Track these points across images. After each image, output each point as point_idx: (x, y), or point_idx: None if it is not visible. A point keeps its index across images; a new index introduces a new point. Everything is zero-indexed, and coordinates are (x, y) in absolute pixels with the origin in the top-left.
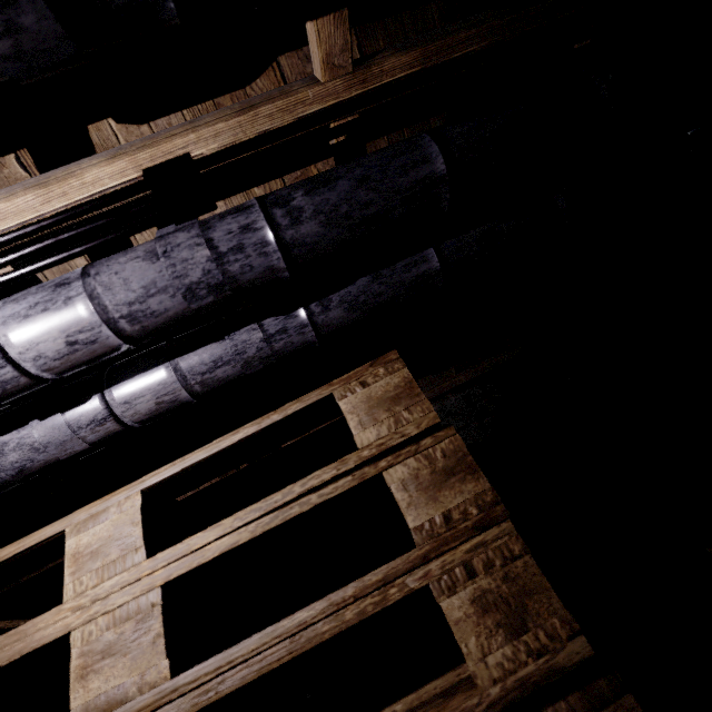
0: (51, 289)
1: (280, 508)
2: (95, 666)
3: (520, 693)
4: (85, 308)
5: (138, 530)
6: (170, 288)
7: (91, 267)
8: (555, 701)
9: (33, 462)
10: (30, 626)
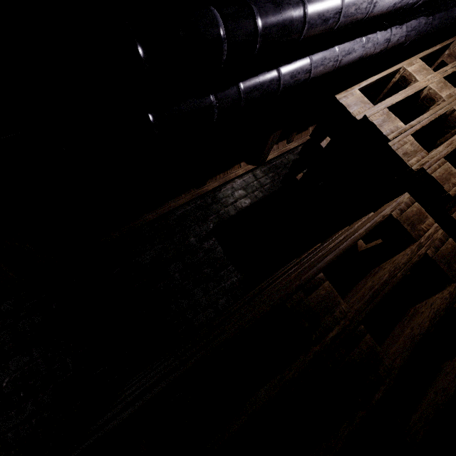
0: None
1: None
2: (441, 91)
3: None
4: None
5: (427, 66)
6: None
7: None
8: None
9: (369, 51)
10: (415, 85)
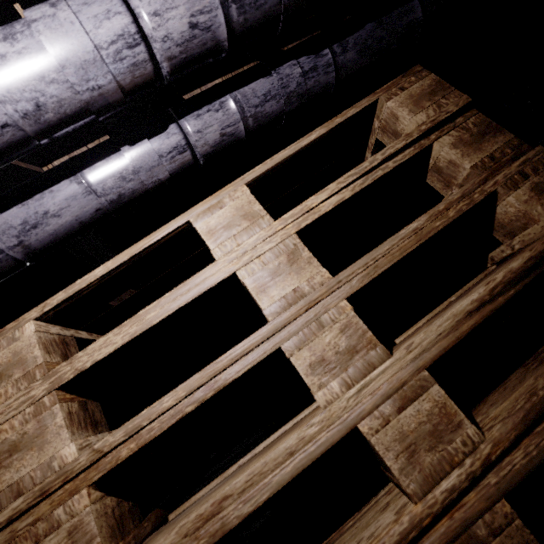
0: None
1: (367, 174)
2: (268, 284)
3: None
4: None
5: (257, 206)
6: None
7: None
8: None
9: (126, 189)
10: (196, 279)
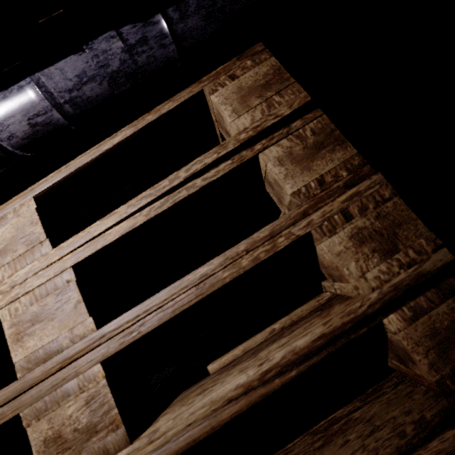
0: None
1: (169, 194)
2: (27, 331)
3: (394, 294)
4: None
5: (38, 228)
6: None
7: None
8: (416, 297)
9: None
10: None
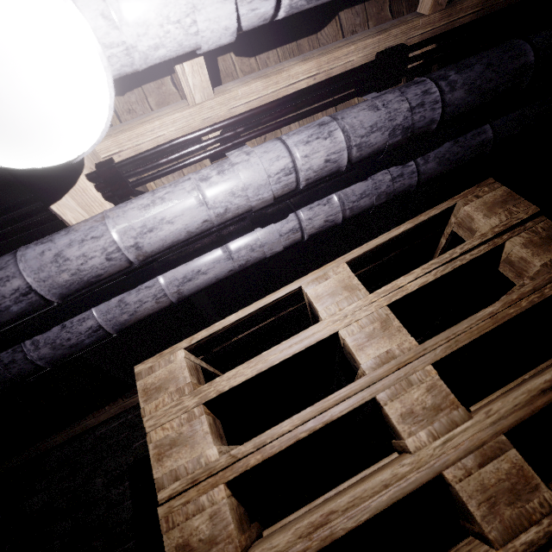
0: (317, 127)
1: (447, 263)
2: (365, 344)
3: None
4: (339, 138)
5: (356, 281)
6: (383, 128)
7: (335, 115)
8: None
9: (252, 257)
10: (306, 332)
